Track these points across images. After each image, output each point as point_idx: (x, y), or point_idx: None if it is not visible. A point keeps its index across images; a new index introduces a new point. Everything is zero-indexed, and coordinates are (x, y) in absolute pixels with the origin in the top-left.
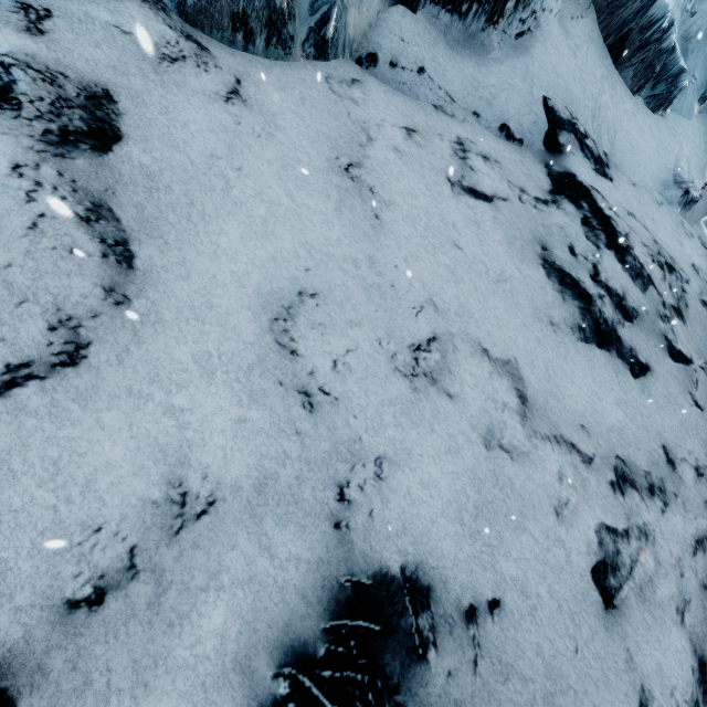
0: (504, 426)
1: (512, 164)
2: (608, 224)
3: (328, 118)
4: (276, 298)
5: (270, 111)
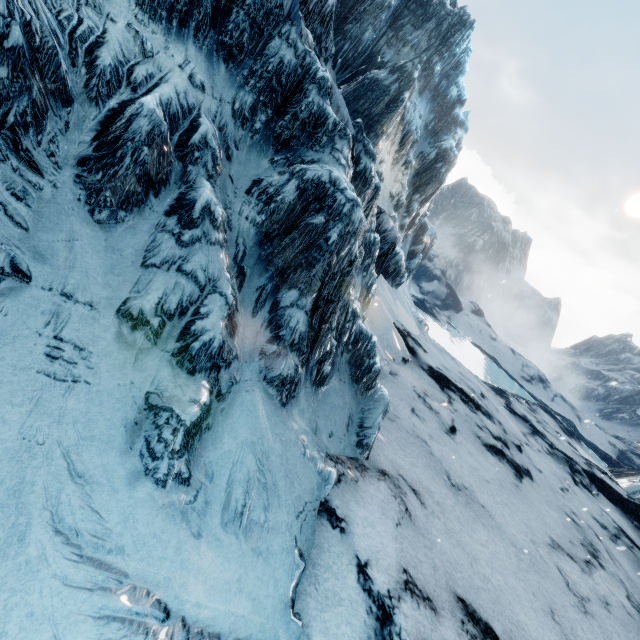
0: (595, 589)
1: (422, 382)
2: (466, 395)
3: (412, 448)
4: (562, 639)
5: (418, 481)
